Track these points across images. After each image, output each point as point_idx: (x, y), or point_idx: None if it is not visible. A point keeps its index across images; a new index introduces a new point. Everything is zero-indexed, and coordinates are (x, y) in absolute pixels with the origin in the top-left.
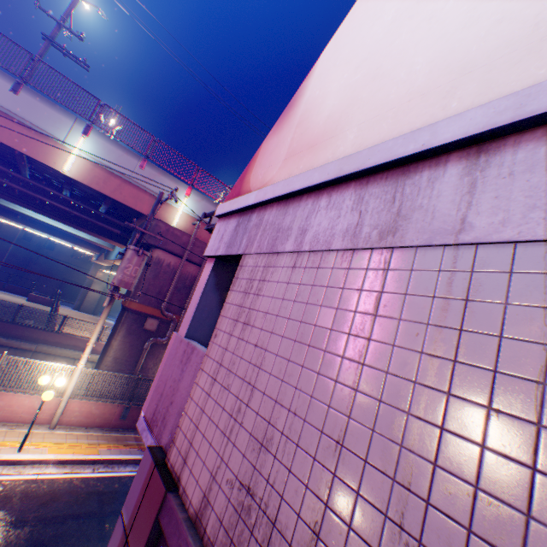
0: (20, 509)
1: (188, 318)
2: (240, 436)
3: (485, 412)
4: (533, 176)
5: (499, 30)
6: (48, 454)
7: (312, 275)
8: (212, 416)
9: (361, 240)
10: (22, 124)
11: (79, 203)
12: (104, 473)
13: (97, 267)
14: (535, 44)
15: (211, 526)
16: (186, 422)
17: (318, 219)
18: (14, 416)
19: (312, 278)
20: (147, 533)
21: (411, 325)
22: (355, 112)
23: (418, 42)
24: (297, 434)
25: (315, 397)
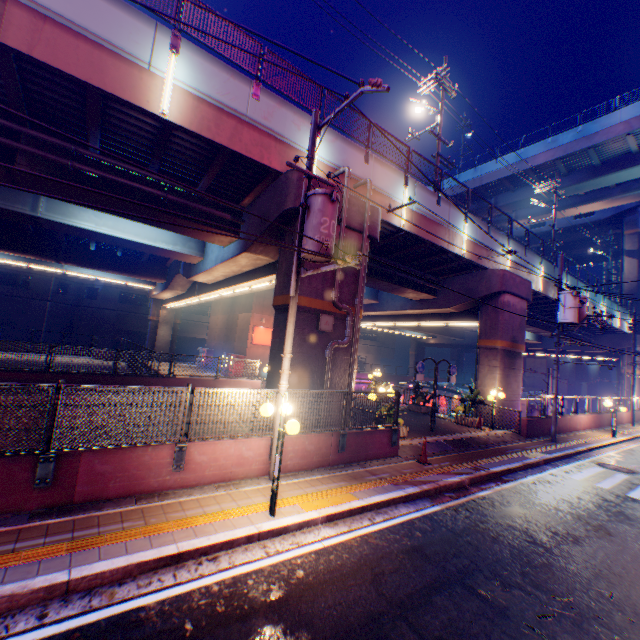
0: (359, 597)
1: None
2: None
3: None
4: None
5: None
6: (306, 512)
7: None
8: None
9: None
10: (87, 40)
11: (171, 183)
12: (387, 523)
13: (158, 304)
14: None
15: None
16: None
17: None
18: (223, 473)
19: None
20: None
21: None
22: None
23: None
24: None
25: None
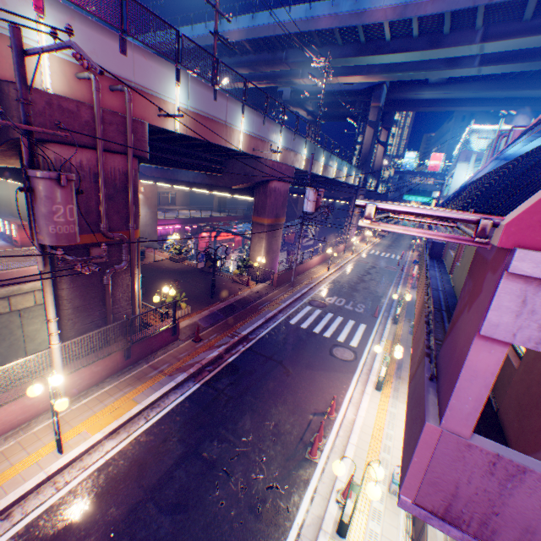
0: (126, 496)
1: (463, 415)
2: None
3: None
4: None
5: None
6: (93, 436)
7: None
8: None
9: None
10: None
11: None
12: (158, 416)
13: None
14: None
15: None
16: None
17: None
18: (10, 425)
19: None
20: None
21: None
22: None
23: None
24: None
25: None
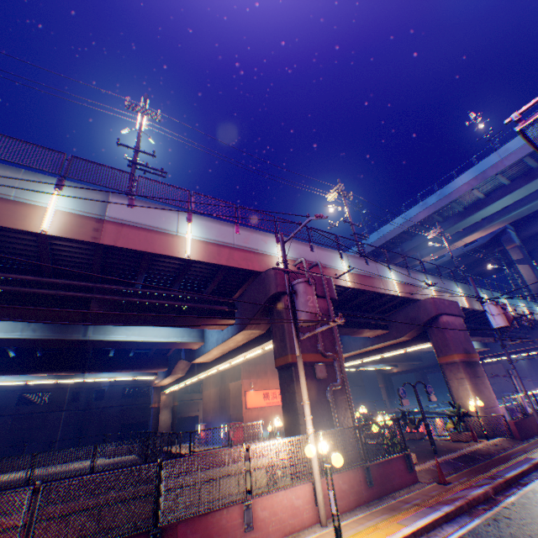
0: None
1: None
2: None
3: None
4: None
5: None
6: None
7: None
8: None
9: None
10: (144, 229)
11: (186, 294)
12: None
13: (158, 390)
14: None
15: None
16: None
17: None
18: (283, 527)
19: None
20: None
21: None
22: None
23: None
24: None
25: None
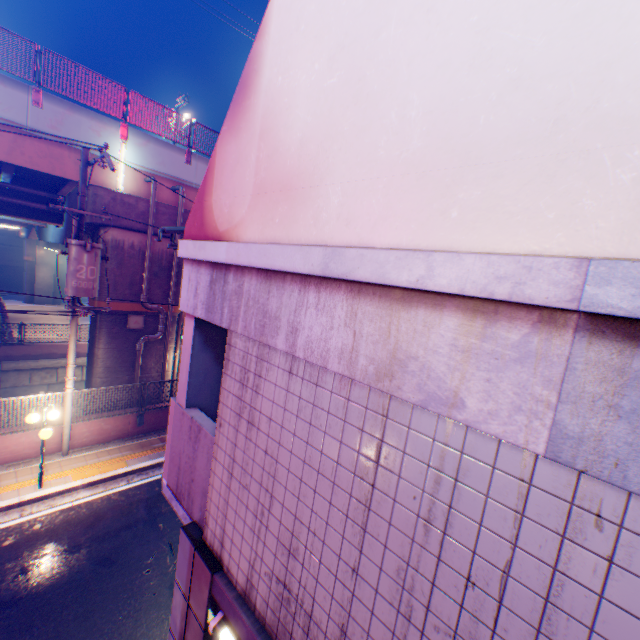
0: (70, 537)
1: (183, 385)
2: (269, 538)
3: (464, 581)
4: (523, 371)
5: (514, 102)
6: (73, 481)
7: (311, 392)
8: (238, 511)
9: (359, 372)
10: None
11: None
12: (141, 482)
13: (33, 243)
14: (550, 159)
15: (260, 604)
16: (214, 508)
17: (309, 319)
18: (17, 455)
19: (312, 395)
20: (205, 604)
21: (409, 486)
22: (336, 155)
23: (413, 56)
24: (319, 552)
25: (331, 525)
